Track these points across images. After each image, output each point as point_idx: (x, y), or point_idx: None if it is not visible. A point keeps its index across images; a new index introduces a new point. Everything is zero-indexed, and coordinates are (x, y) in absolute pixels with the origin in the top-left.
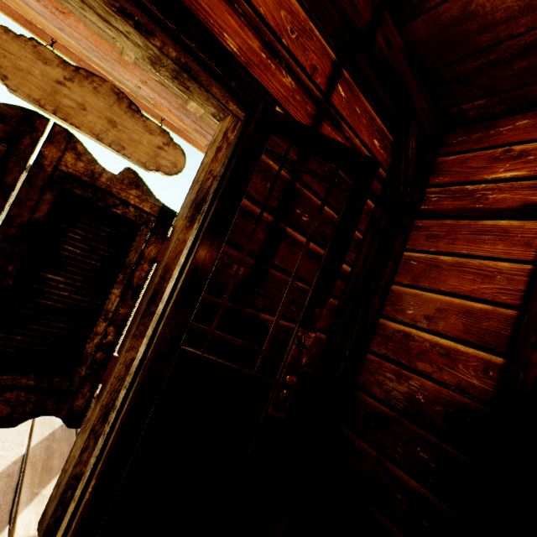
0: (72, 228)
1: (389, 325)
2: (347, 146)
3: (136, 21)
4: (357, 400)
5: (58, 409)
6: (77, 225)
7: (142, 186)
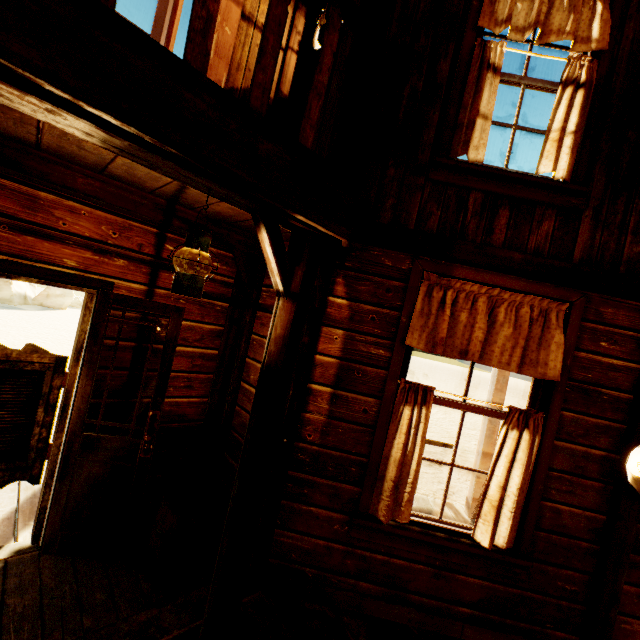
0: (4, 386)
1: (244, 386)
2: (160, 303)
3: (7, 275)
4: (231, 436)
5: (24, 476)
6: (6, 383)
7: (40, 350)
